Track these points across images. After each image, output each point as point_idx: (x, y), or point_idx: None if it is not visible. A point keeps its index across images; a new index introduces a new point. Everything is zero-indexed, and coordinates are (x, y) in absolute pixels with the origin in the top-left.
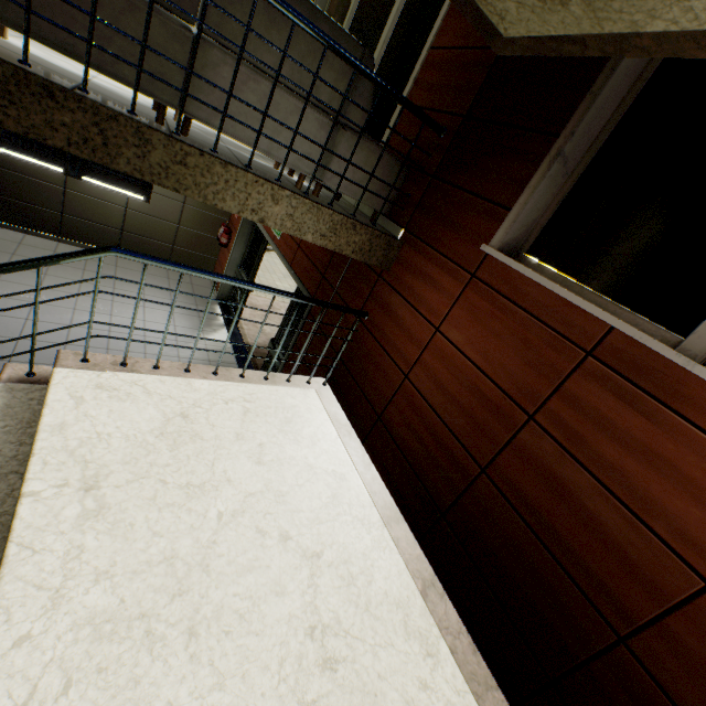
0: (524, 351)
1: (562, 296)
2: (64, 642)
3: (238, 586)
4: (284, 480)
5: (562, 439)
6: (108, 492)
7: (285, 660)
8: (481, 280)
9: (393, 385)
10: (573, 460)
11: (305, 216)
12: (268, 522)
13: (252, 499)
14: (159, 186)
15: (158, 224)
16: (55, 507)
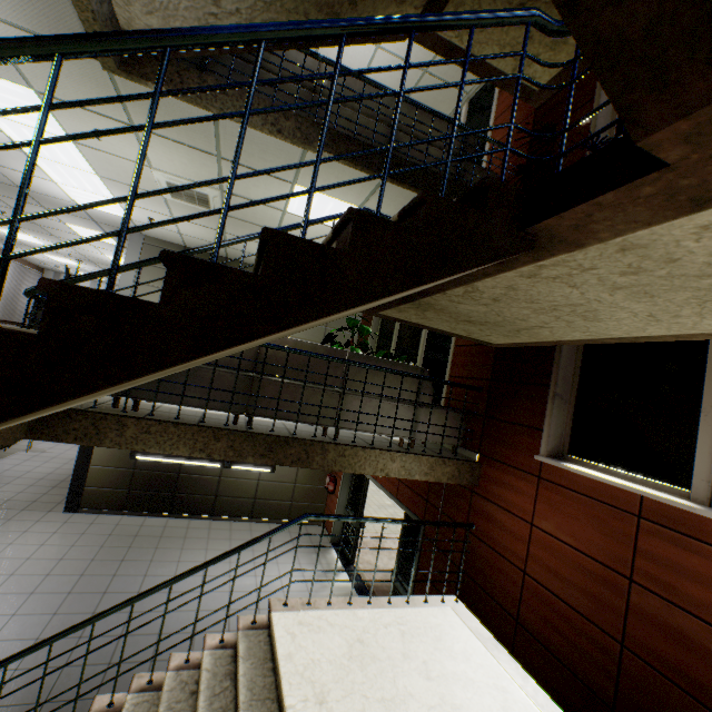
0: (598, 525)
1: (598, 480)
2: None
3: None
4: (453, 693)
5: (660, 591)
6: (333, 705)
7: None
8: (545, 479)
9: (516, 583)
10: (677, 608)
11: (411, 464)
12: None
13: (434, 710)
14: None
15: (280, 487)
16: None
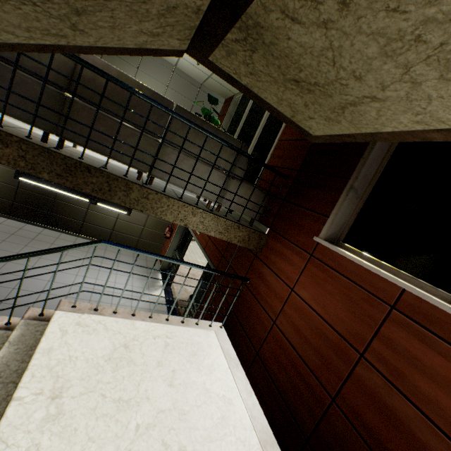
0: (349, 304)
1: (366, 267)
2: None
3: None
4: (186, 400)
5: (386, 374)
6: (66, 401)
7: None
8: (316, 258)
9: (265, 328)
10: (398, 392)
11: (210, 222)
12: (171, 436)
13: (162, 414)
14: None
15: (132, 226)
16: (30, 410)
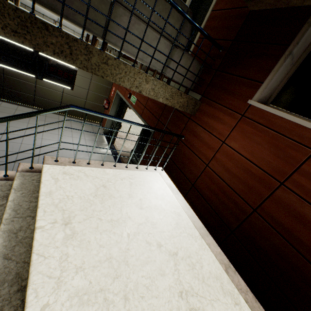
0: (275, 151)
1: (299, 122)
2: (65, 307)
3: (143, 271)
4: (153, 216)
5: (301, 194)
6: (75, 225)
7: (171, 310)
8: (247, 117)
9: (199, 169)
10: (309, 205)
11: (159, 89)
12: (150, 238)
13: (141, 226)
14: (77, 83)
15: (77, 100)
16: (52, 234)
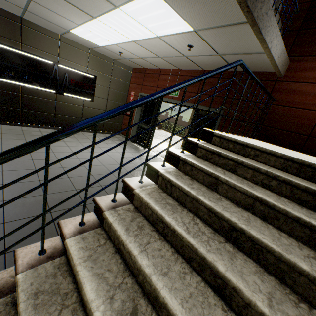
0: None
1: None
2: None
3: None
4: None
5: None
6: None
7: None
8: None
9: (313, 119)
10: None
11: (278, 46)
12: None
13: None
14: (96, 93)
15: (97, 112)
16: None
